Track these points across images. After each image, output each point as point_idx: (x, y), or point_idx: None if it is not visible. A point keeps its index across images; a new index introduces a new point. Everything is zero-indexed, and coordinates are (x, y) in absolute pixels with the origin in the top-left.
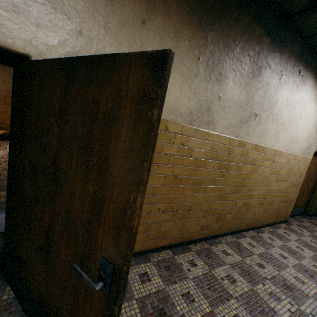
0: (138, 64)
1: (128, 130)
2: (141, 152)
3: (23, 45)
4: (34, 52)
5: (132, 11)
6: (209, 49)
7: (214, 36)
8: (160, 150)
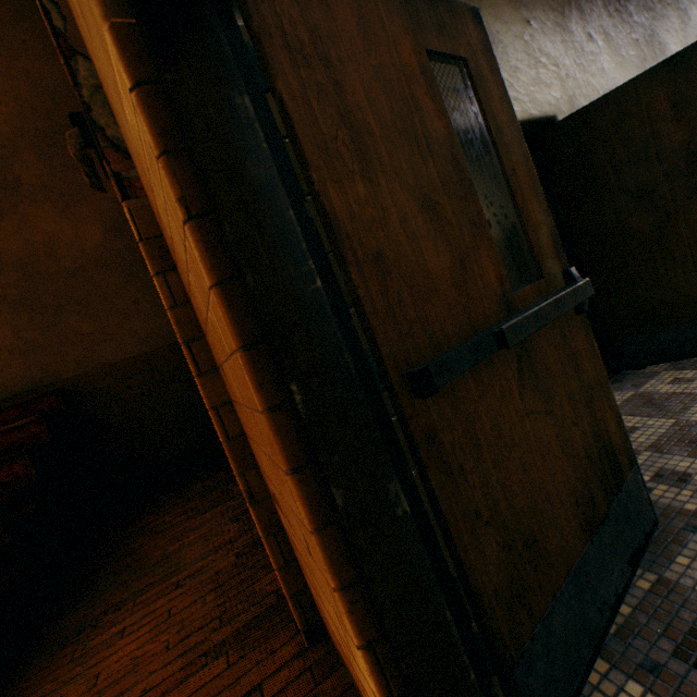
0: None
1: None
2: None
3: (549, 109)
4: (555, 111)
5: (580, 32)
6: (638, 25)
7: (634, 9)
8: None
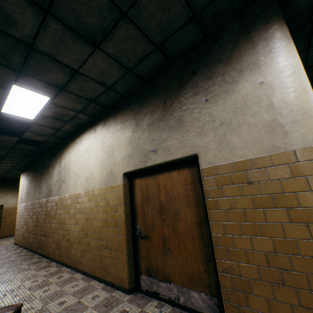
0: (1, 205)
1: (1, 210)
2: (2, 211)
3: None
4: None
5: (4, 194)
6: None
7: None
8: (14, 212)
